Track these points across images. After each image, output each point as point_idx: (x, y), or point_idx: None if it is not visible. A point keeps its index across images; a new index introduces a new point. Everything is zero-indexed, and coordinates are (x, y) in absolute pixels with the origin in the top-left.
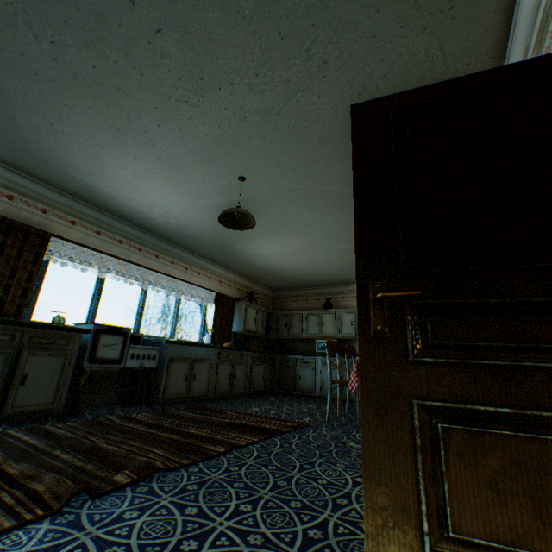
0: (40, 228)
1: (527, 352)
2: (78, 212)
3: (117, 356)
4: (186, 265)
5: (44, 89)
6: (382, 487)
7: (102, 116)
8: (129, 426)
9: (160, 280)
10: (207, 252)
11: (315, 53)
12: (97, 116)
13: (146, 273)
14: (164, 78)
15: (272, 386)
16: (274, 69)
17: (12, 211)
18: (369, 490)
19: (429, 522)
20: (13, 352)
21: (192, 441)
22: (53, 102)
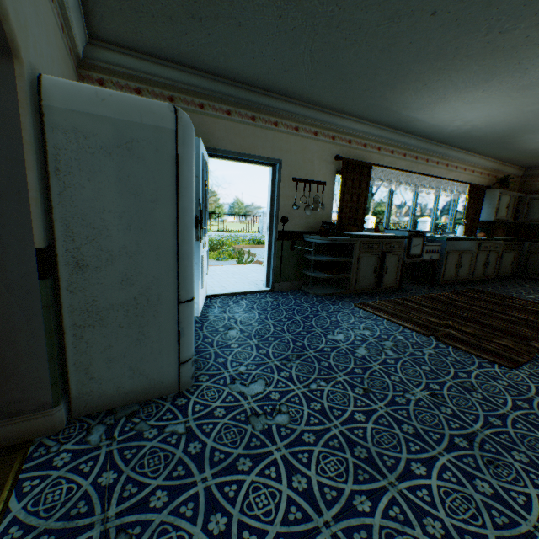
0: (363, 161)
1: None
2: (381, 139)
3: (419, 253)
4: (446, 162)
5: (447, 65)
6: None
7: (485, 69)
8: (460, 305)
9: (428, 183)
10: (474, 146)
11: None
12: (479, 70)
13: (419, 179)
14: None
15: (515, 271)
16: None
17: (350, 153)
18: None
19: None
20: (379, 254)
21: (533, 324)
22: (444, 71)
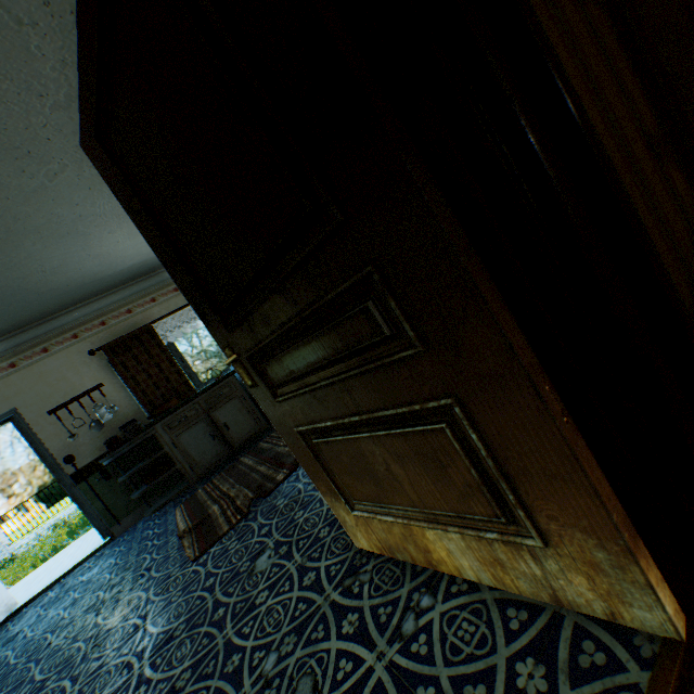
0: (140, 326)
1: (318, 372)
2: (147, 290)
3: None
4: None
5: (3, 265)
6: (319, 482)
7: (48, 240)
8: None
9: None
10: None
11: (27, 14)
12: (47, 244)
13: None
14: (18, 184)
15: None
16: (38, 74)
17: (115, 331)
18: (317, 484)
19: (345, 496)
20: (205, 417)
21: None
22: (19, 265)
